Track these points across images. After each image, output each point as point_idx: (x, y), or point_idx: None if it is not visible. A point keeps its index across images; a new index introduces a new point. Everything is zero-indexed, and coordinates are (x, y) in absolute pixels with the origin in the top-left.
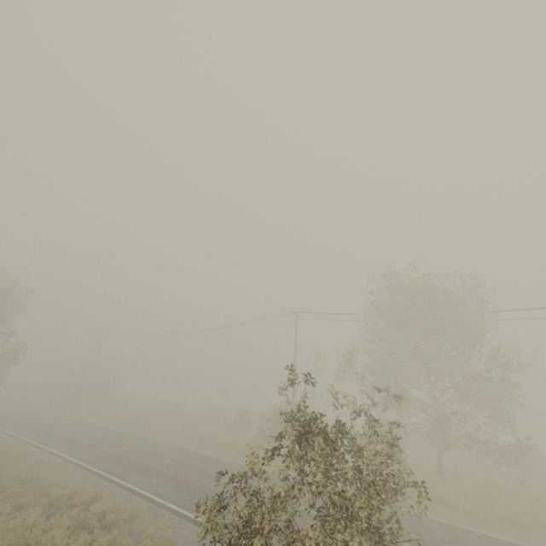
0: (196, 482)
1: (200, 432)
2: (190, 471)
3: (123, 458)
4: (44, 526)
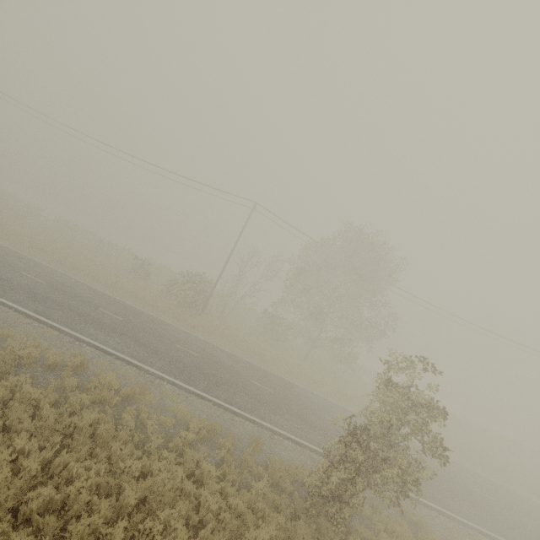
0: (162, 348)
1: (96, 269)
2: (143, 331)
3: (42, 295)
4: (51, 400)
